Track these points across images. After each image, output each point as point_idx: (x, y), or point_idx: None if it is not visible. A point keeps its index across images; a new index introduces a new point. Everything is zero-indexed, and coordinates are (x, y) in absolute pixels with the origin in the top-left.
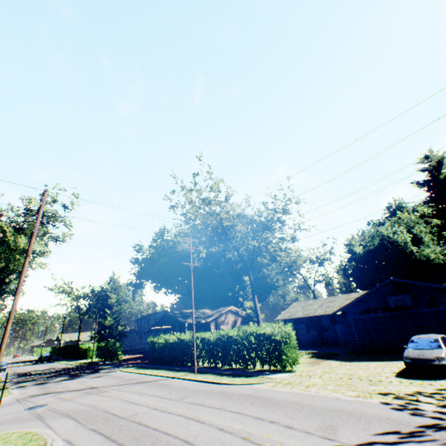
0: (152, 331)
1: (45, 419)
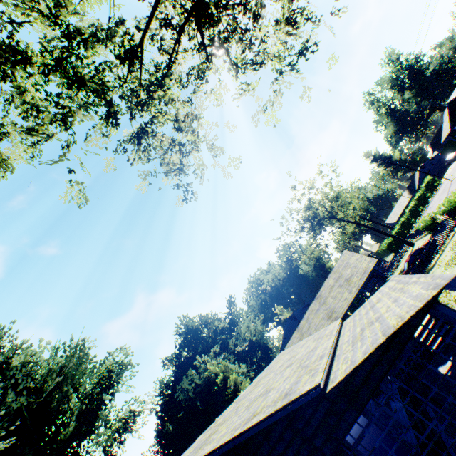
0: None
1: (445, 187)
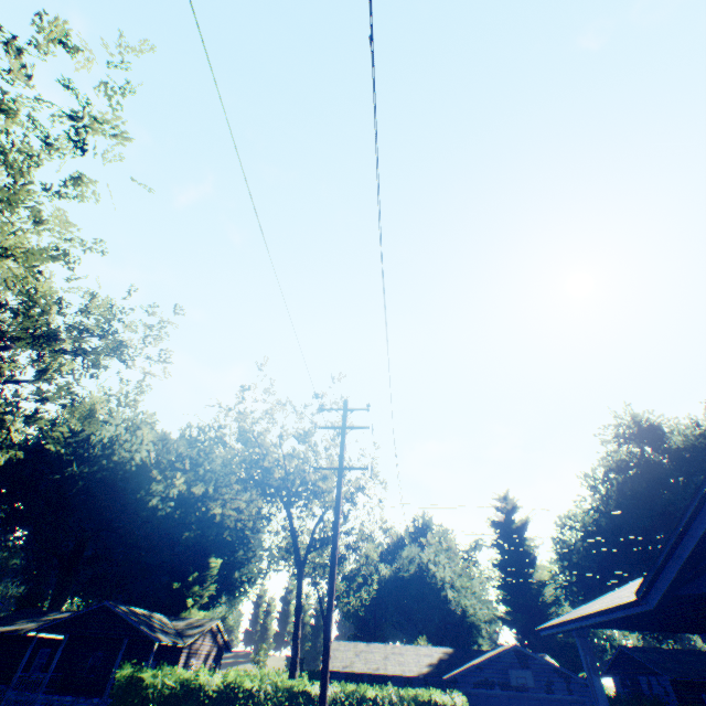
0: None
1: None
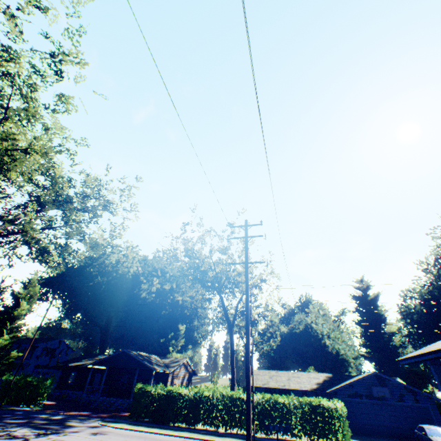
0: (61, 367)
1: None
